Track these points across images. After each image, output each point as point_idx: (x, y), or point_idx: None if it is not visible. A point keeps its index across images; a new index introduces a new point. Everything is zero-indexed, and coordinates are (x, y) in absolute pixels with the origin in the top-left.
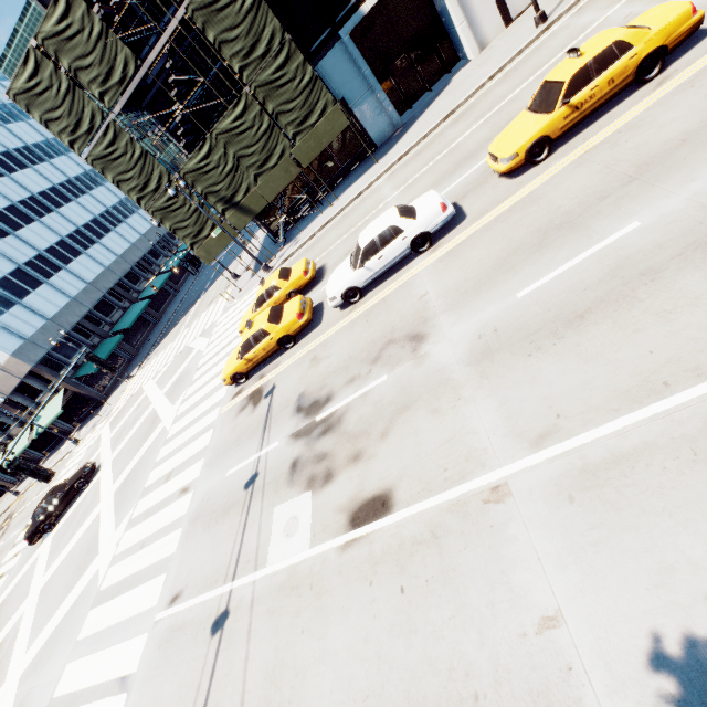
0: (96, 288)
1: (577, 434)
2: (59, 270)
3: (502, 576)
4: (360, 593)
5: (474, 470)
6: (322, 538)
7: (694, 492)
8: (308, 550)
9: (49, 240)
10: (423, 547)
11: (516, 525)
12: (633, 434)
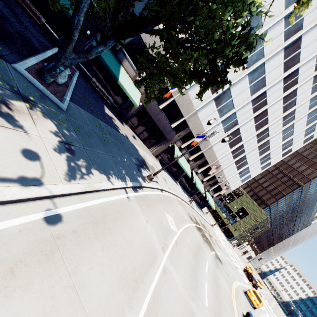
0: None
1: None
2: None
3: None
4: None
5: None
6: None
7: None
8: None
9: None
10: None
11: None
12: None
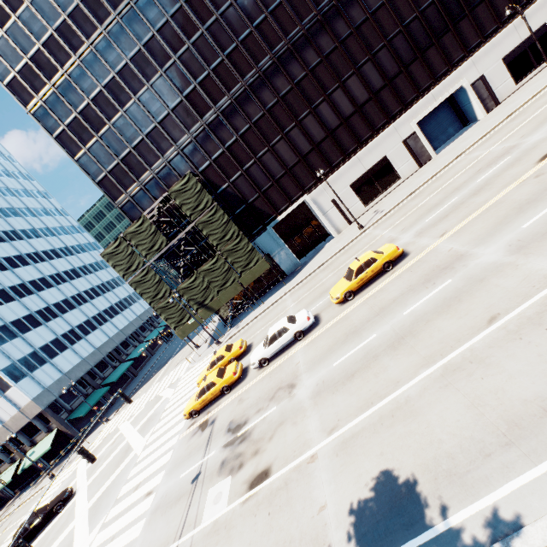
0: (100, 352)
1: (343, 427)
2: (80, 339)
3: (309, 494)
4: (250, 522)
5: (306, 449)
6: (234, 499)
7: (372, 444)
8: (226, 508)
9: (80, 319)
10: (281, 490)
11: (317, 470)
12: (359, 424)
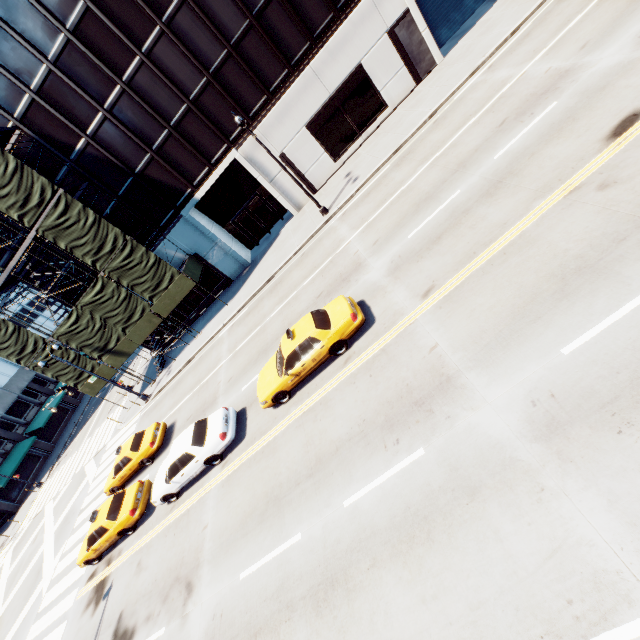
0: (9, 391)
1: None
2: None
3: None
4: None
5: None
6: None
7: None
8: None
9: None
10: None
11: None
12: None
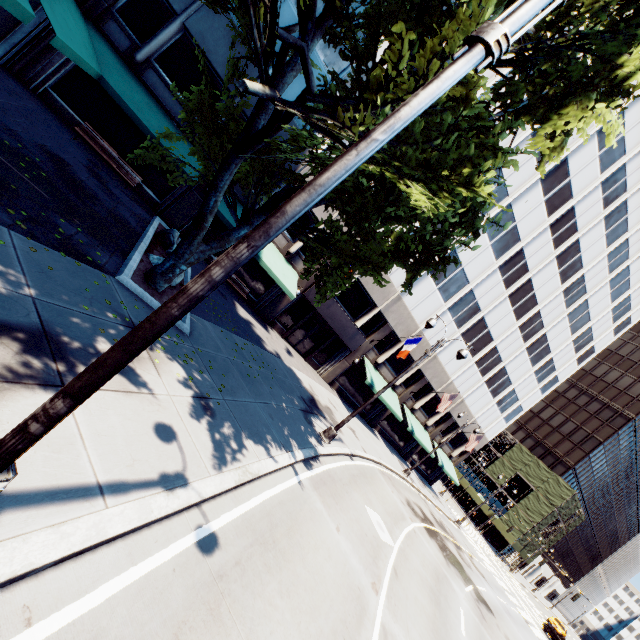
0: None
1: None
2: None
3: None
4: None
5: None
6: None
7: None
8: None
9: None
10: None
11: None
12: None
